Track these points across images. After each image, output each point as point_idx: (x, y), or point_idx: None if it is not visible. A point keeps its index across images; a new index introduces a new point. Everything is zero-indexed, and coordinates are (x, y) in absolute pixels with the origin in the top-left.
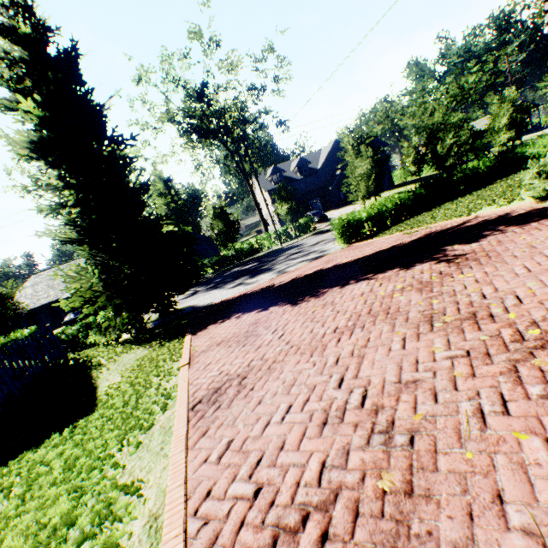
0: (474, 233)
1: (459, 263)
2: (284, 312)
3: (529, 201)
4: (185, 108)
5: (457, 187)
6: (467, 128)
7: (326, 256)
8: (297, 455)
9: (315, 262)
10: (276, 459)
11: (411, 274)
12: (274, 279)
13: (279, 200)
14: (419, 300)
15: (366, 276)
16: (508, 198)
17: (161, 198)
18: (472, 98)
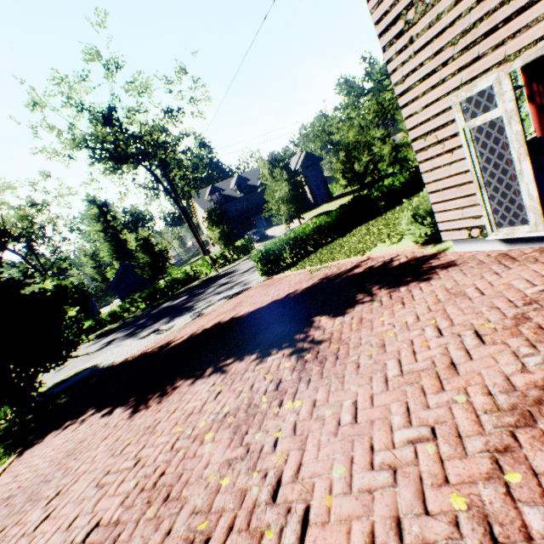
0: (351, 293)
1: (306, 363)
2: (112, 430)
3: (414, 243)
4: (93, 133)
5: (375, 205)
6: (389, 142)
7: (245, 292)
8: None
9: (231, 302)
10: None
11: (255, 376)
12: (184, 327)
13: (211, 224)
14: (217, 464)
15: (225, 363)
16: (399, 234)
17: (72, 233)
18: (391, 113)
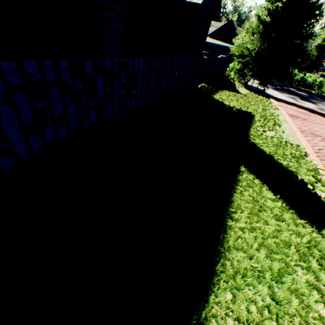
0: None
1: None
2: (323, 118)
3: None
4: None
5: None
6: None
7: None
8: (321, 133)
9: None
10: (315, 131)
11: None
12: (314, 109)
13: None
14: None
15: None
16: None
17: None
18: None
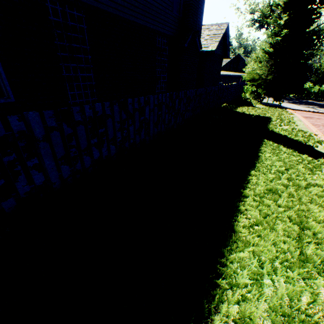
0: None
1: None
2: None
3: None
4: None
5: None
6: None
7: None
8: None
9: None
10: None
11: None
12: None
13: None
14: None
15: None
16: None
17: None
18: None
